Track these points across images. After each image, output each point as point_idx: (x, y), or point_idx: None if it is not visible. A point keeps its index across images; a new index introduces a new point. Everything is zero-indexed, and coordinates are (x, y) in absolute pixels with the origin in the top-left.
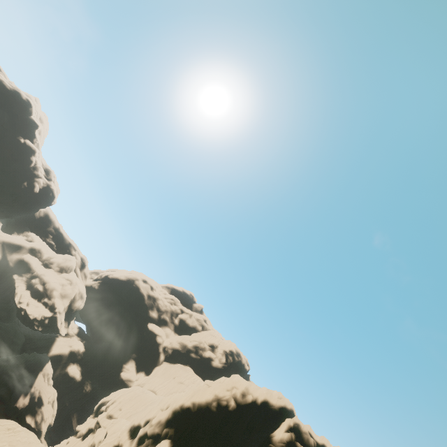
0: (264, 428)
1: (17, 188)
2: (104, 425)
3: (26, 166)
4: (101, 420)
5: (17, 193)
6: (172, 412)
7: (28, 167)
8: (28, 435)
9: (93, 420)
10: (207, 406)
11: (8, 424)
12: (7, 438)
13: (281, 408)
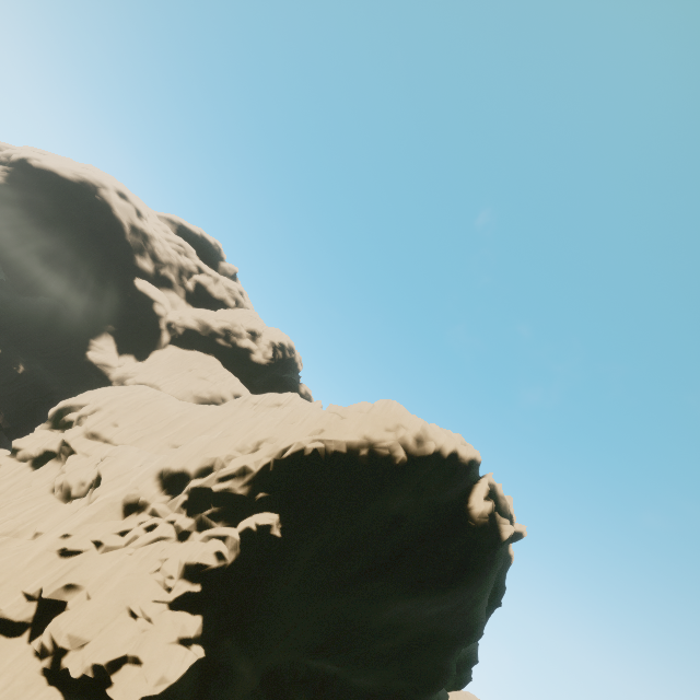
0: (442, 490)
1: None
2: (83, 451)
3: None
4: (74, 442)
5: None
6: (274, 463)
7: None
8: None
9: (52, 435)
10: (349, 456)
11: None
12: None
13: (470, 462)
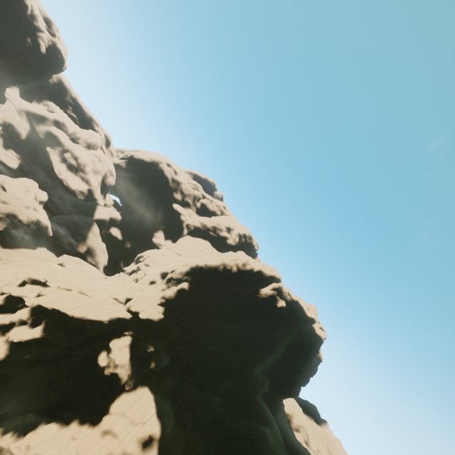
0: (256, 286)
1: (21, 46)
2: (143, 269)
3: (23, 13)
4: (141, 266)
5: (24, 54)
6: (190, 268)
7: (25, 16)
8: (91, 268)
9: (135, 266)
10: (215, 268)
11: (76, 259)
12: (78, 267)
13: (271, 277)
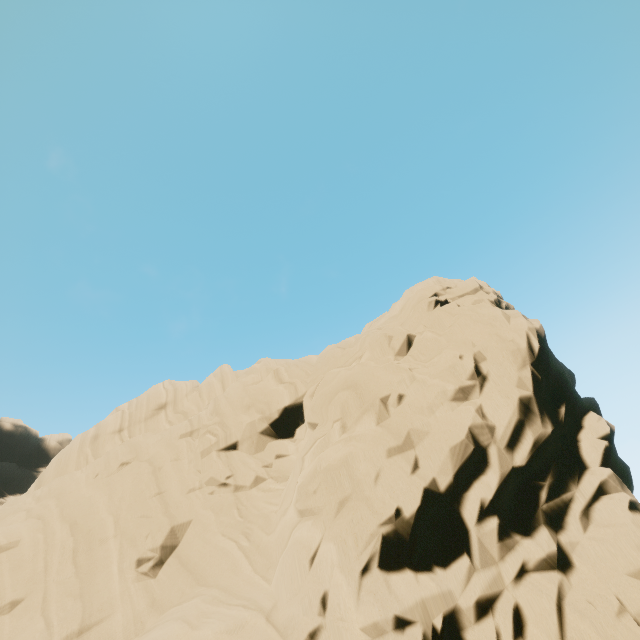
0: None
1: None
2: None
3: None
4: None
5: None
6: (535, 368)
7: None
8: None
9: None
10: None
11: None
12: None
13: None
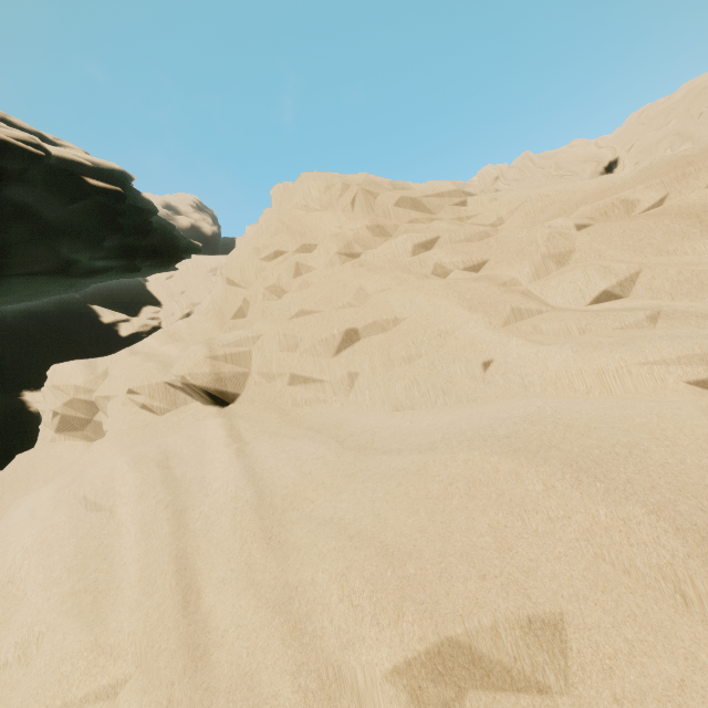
0: None
1: None
2: None
3: None
4: None
5: None
6: None
7: None
8: None
9: None
10: None
11: None
12: None
13: None
